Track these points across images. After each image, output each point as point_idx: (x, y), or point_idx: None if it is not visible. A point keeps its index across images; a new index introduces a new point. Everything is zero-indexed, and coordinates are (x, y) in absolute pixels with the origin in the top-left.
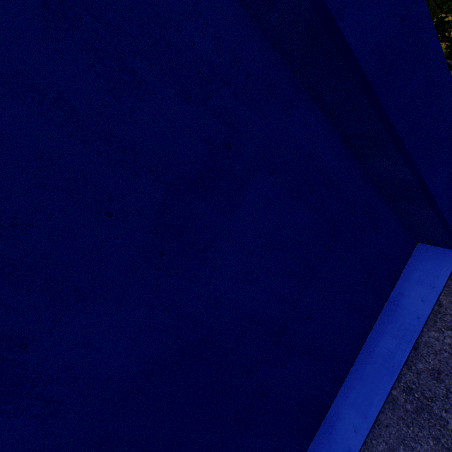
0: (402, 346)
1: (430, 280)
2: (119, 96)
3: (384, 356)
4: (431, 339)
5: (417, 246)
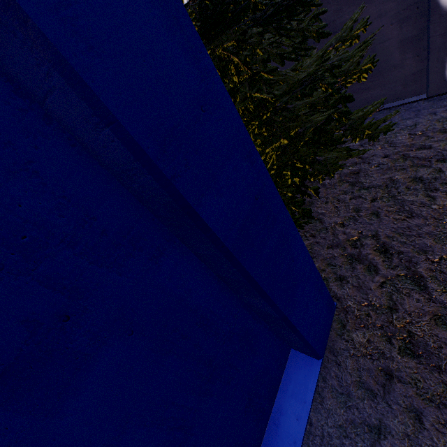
0: None
1: (302, 392)
2: None
3: None
4: None
5: (291, 352)
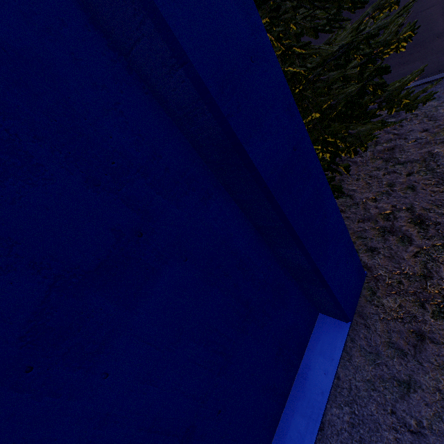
0: (310, 427)
1: (330, 351)
2: (1, 179)
3: (295, 440)
4: (334, 416)
5: (319, 316)
